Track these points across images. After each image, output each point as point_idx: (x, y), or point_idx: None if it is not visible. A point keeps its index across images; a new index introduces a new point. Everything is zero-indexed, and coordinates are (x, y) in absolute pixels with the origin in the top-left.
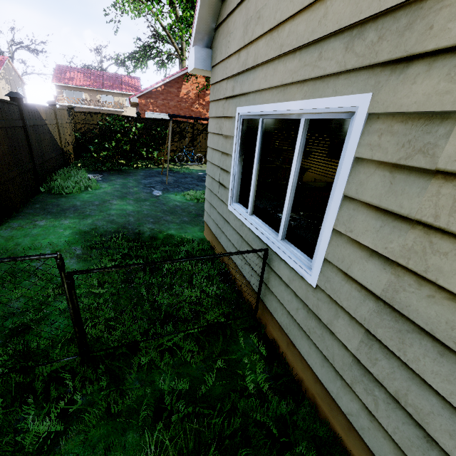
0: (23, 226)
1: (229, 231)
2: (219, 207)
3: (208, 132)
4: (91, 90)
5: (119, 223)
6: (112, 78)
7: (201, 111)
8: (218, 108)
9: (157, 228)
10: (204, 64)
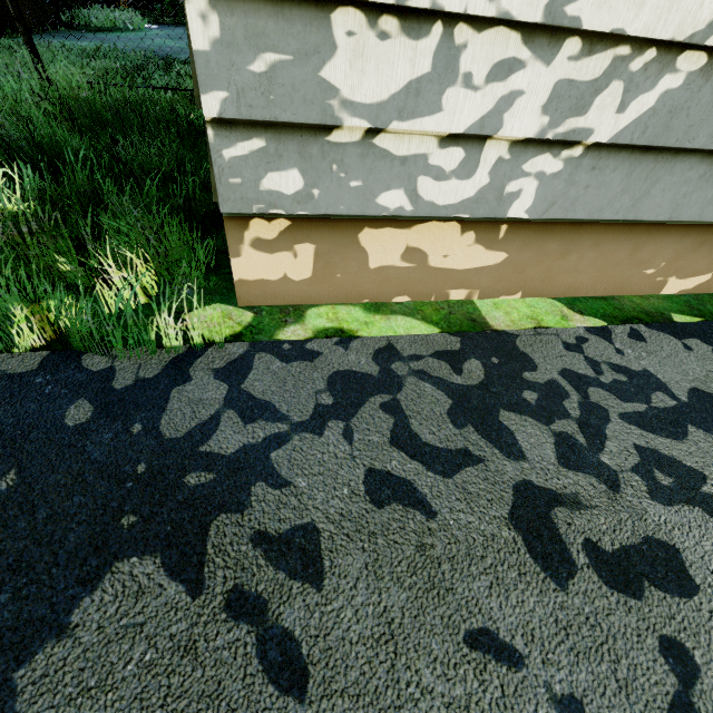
0: None
1: None
2: None
3: None
4: None
5: (148, 49)
6: None
7: None
8: None
9: None
10: None
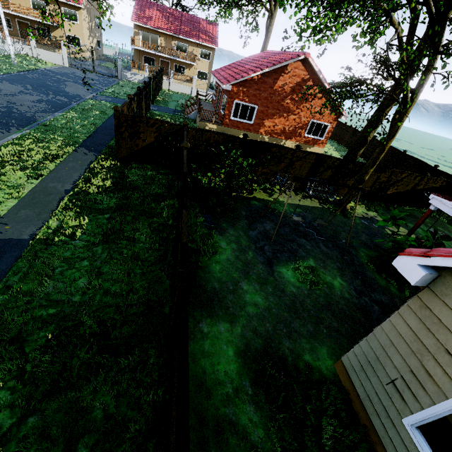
0: (195, 334)
1: (394, 435)
2: (381, 394)
3: (306, 160)
4: (167, 35)
5: (262, 335)
6: (191, 22)
7: (291, 107)
8: (425, 334)
9: (293, 348)
10: (422, 282)
